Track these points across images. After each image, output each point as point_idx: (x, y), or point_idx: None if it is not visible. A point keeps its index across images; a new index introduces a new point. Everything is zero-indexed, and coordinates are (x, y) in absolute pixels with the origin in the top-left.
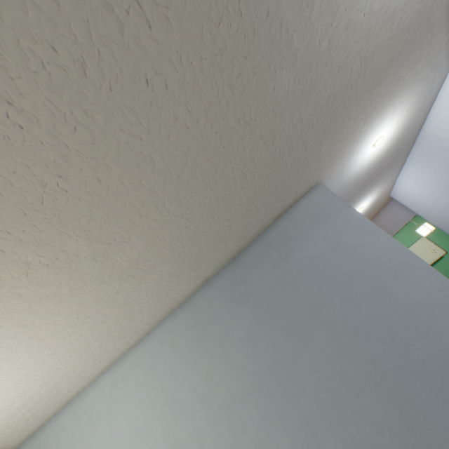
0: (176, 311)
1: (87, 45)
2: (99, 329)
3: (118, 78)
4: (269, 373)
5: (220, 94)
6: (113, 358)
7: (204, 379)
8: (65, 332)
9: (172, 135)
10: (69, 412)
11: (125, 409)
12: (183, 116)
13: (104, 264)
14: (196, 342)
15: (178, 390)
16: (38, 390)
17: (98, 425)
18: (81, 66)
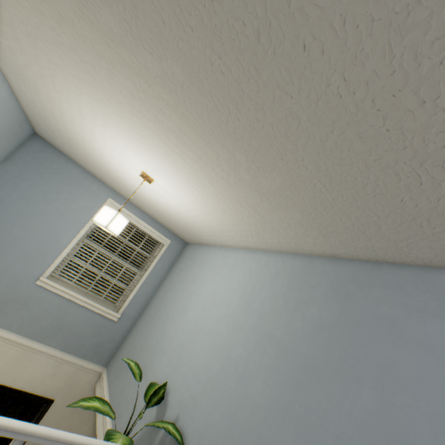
0: (297, 256)
1: (263, 19)
2: (245, 219)
3: (281, 43)
4: (301, 356)
5: (395, 63)
6: (250, 245)
7: (271, 307)
8: (229, 205)
9: (321, 100)
10: (223, 251)
11: (235, 274)
12: (336, 84)
13: (253, 179)
14: (288, 285)
15: (257, 296)
16: (215, 225)
17: (224, 268)
18: (257, 35)
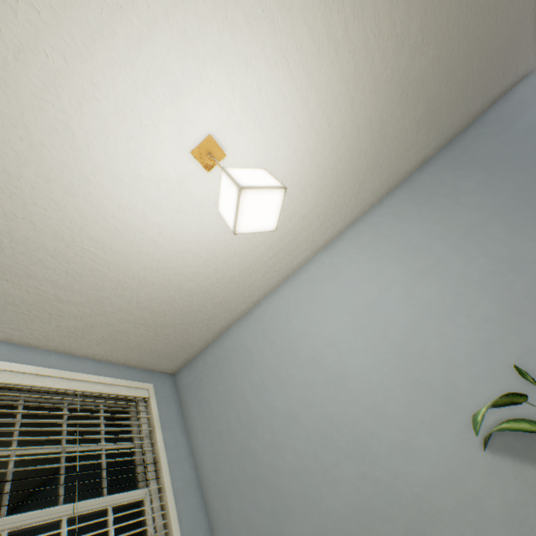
0: (392, 192)
1: None
2: (358, 163)
3: None
4: (510, 201)
5: None
6: (334, 231)
7: (438, 224)
8: (351, 142)
9: None
10: (286, 288)
11: (351, 267)
12: None
13: (408, 64)
14: (421, 204)
15: (410, 239)
16: (296, 224)
17: (323, 286)
18: None
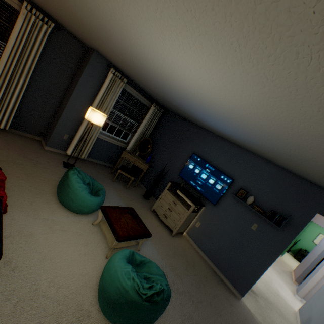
0: None
1: None
2: None
3: None
4: None
5: None
6: None
7: None
8: None
9: None
10: None
11: None
12: None
13: None
14: None
15: None
16: None
17: None
18: None
